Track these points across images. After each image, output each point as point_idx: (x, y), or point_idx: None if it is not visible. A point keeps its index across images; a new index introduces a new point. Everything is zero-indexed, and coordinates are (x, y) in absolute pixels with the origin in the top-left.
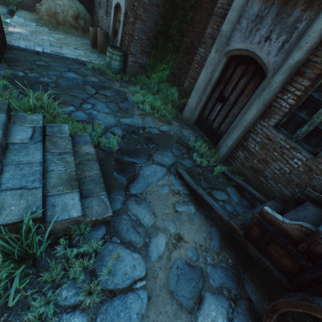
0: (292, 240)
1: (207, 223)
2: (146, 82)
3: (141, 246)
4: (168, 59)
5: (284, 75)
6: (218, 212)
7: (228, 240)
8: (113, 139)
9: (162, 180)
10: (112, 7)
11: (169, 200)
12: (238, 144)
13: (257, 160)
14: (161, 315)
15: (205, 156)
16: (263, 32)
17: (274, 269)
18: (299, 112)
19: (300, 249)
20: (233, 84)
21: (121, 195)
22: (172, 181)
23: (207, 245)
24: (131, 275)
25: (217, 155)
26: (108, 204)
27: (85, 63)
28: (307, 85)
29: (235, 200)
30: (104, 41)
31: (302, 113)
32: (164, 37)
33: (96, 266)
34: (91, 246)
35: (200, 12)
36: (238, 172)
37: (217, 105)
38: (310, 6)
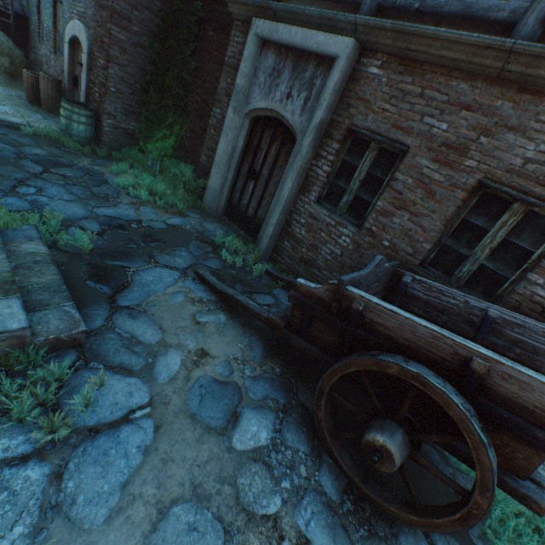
0: (327, 306)
1: (246, 332)
2: (140, 158)
3: (141, 370)
4: (170, 122)
5: (311, 137)
6: (255, 310)
7: (276, 348)
8: (82, 233)
9: (173, 287)
10: (65, 42)
11: (186, 310)
12: (282, 231)
13: (306, 248)
14: (178, 444)
15: (241, 255)
16: (284, 89)
17: (320, 353)
18: (338, 181)
19: (334, 311)
20: (264, 153)
21: (102, 310)
22: (190, 287)
23: (245, 358)
24: (126, 404)
25: (257, 251)
26: (79, 317)
27: (17, 126)
28: (337, 148)
29: (286, 303)
30: (54, 94)
31: (341, 182)
32: (159, 91)
33: (63, 401)
34: (51, 373)
35: (210, 62)
36: (288, 271)
37: (248, 184)
38: (321, 62)
